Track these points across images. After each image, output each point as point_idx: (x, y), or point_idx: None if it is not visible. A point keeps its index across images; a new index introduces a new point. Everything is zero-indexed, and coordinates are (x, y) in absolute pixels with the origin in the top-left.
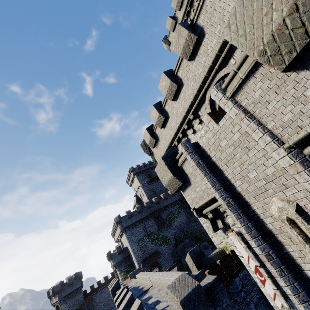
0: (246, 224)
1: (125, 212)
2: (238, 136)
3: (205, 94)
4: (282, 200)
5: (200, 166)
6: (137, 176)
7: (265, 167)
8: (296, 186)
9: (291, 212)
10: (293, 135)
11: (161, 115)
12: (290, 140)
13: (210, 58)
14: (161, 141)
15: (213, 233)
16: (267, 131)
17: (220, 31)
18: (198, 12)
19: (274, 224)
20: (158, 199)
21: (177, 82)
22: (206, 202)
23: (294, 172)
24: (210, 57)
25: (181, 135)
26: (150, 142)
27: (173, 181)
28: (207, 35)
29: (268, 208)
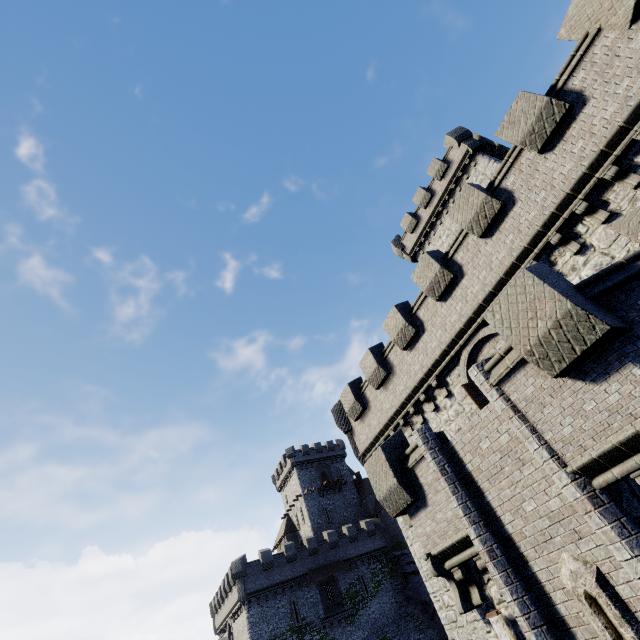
0: (521, 598)
1: (259, 553)
2: (507, 439)
3: (459, 352)
4: (576, 559)
5: (447, 475)
6: (299, 470)
7: (548, 497)
8: (593, 536)
9: (589, 582)
10: (577, 457)
11: (381, 368)
12: (573, 462)
13: (471, 306)
14: (372, 411)
15: (462, 637)
16: (544, 444)
17: (486, 277)
18: (456, 247)
19: (568, 605)
20: (336, 536)
21: (414, 324)
22: (452, 544)
23: (582, 511)
24: (471, 306)
25: (413, 409)
26: (352, 409)
27: (396, 492)
28: (467, 276)
29: (556, 571)
